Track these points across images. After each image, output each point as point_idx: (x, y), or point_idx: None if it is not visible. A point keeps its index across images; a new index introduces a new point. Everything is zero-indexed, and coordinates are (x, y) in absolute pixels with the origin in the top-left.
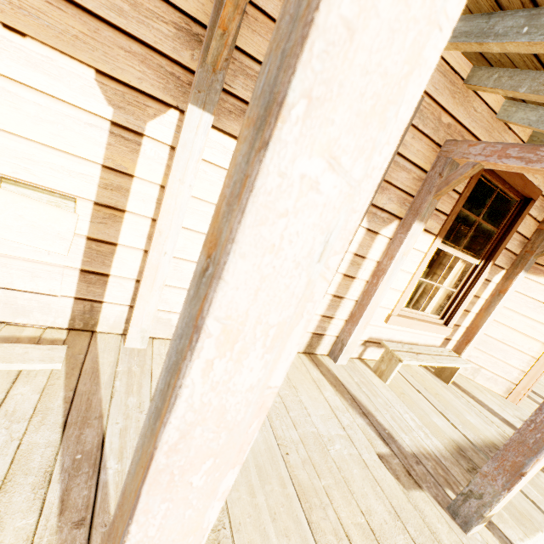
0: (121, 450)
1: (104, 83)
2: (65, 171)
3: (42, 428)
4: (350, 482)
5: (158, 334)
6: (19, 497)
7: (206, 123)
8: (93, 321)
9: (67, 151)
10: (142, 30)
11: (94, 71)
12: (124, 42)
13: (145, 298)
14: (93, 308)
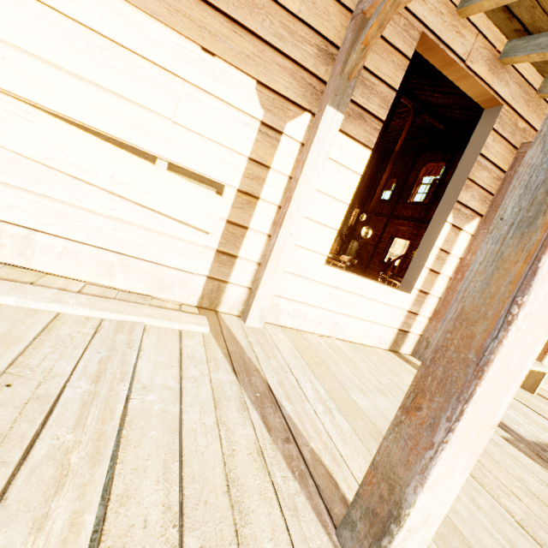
0: (287, 396)
1: (261, 91)
2: (221, 162)
3: (220, 371)
4: (490, 453)
5: (267, 319)
6: (231, 414)
7: (337, 121)
8: (217, 301)
9: (225, 145)
10: (294, 51)
11: (256, 82)
12: (280, 60)
13: (269, 277)
14: (220, 288)
